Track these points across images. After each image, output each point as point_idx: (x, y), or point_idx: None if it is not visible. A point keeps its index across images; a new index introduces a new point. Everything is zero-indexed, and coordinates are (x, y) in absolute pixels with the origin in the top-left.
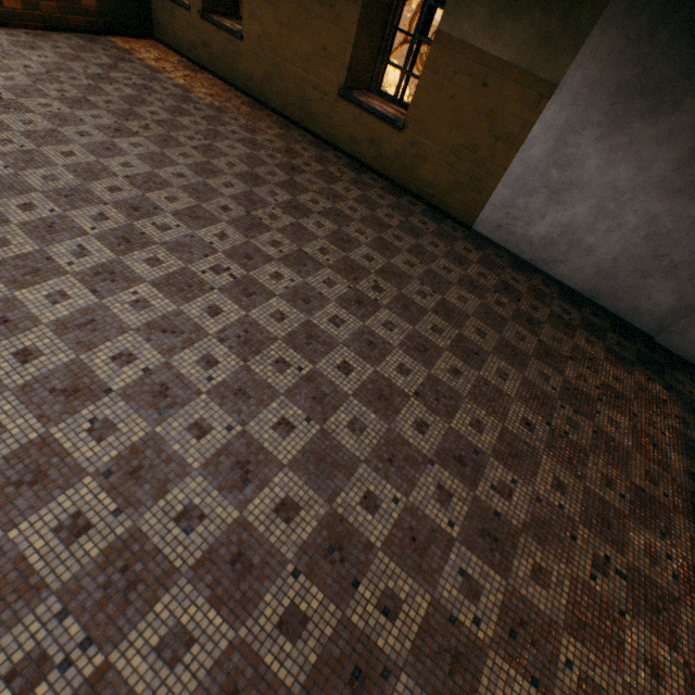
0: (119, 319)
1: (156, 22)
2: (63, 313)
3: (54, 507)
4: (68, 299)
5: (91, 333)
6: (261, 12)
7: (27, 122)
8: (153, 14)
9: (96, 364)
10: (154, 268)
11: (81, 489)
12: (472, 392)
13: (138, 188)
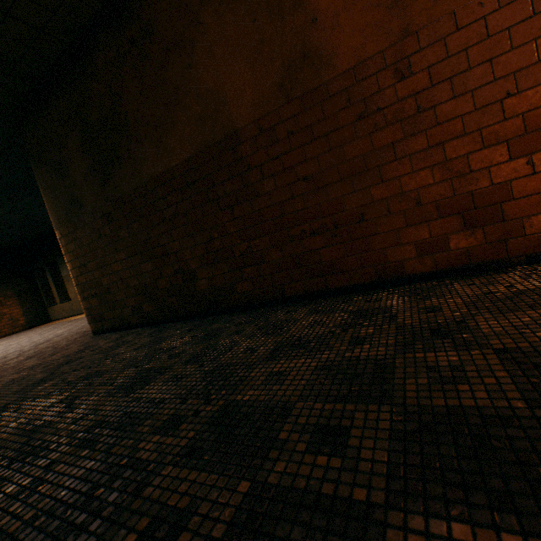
0: None
1: (52, 315)
2: None
3: None
4: None
5: None
6: (73, 289)
7: None
8: (50, 314)
9: None
10: None
11: None
12: (81, 327)
13: None
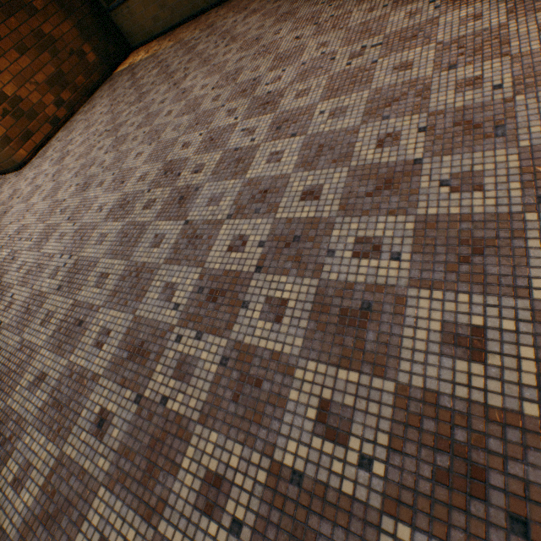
0: (338, 130)
1: (126, 35)
2: (293, 160)
3: (538, 255)
4: (282, 153)
5: (333, 152)
6: None
7: (131, 125)
8: (121, 31)
9: (371, 160)
10: (309, 95)
11: (537, 227)
12: None
13: (227, 86)
